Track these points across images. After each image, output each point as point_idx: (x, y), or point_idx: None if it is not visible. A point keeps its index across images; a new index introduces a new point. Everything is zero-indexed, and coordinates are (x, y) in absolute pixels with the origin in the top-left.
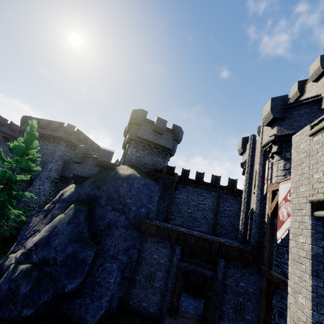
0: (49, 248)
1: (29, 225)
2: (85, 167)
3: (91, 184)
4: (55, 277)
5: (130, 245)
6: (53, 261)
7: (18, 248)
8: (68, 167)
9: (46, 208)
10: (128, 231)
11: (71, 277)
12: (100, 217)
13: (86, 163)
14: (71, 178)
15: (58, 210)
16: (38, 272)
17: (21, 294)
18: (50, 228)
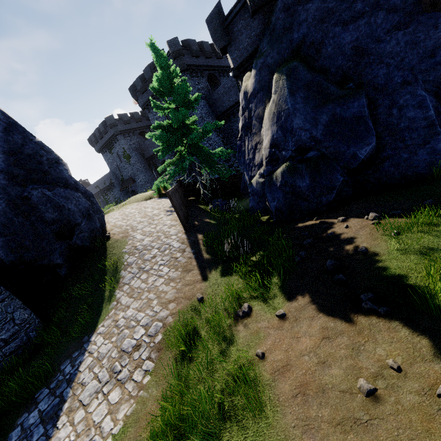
0: (294, 134)
1: (241, 151)
2: (239, 41)
3: (271, 41)
4: (332, 154)
5: (432, 45)
6: (314, 142)
7: (253, 171)
8: (214, 101)
9: (242, 123)
10: (408, 27)
11: (355, 142)
12: (332, 56)
13: (236, 35)
14: (229, 110)
15: (259, 107)
16: (303, 162)
17: (303, 189)
18: (271, 121)
